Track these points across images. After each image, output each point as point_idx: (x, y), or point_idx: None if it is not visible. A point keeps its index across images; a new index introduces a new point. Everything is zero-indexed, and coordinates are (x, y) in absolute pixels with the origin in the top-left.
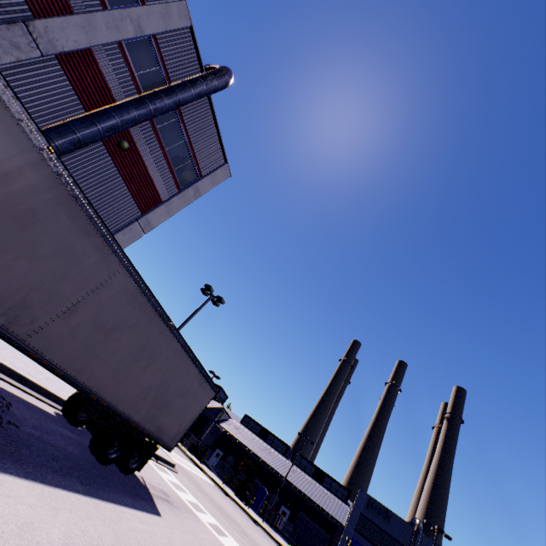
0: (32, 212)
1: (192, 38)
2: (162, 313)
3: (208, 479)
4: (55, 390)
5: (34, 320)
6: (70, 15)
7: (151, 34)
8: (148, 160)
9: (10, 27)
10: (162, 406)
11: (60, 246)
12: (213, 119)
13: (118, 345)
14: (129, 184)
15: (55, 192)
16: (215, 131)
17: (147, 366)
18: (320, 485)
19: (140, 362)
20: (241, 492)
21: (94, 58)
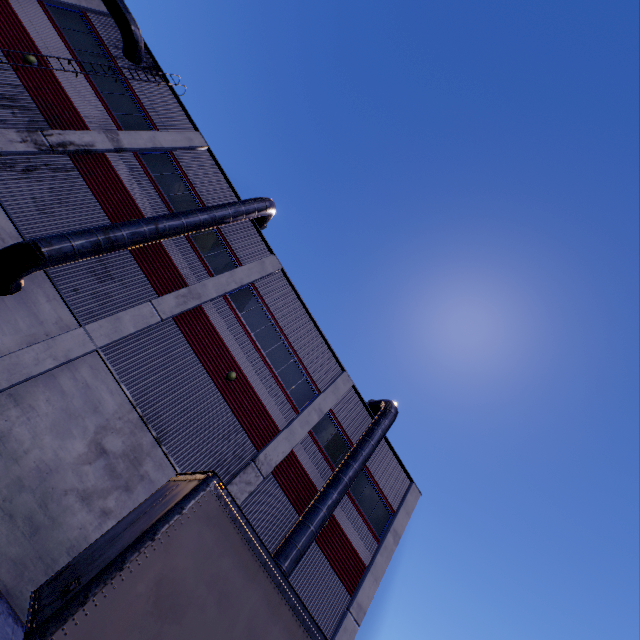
0: None
1: (354, 391)
2: None
3: None
4: None
5: None
6: (278, 435)
7: (328, 410)
8: (345, 523)
9: (245, 470)
10: None
11: None
12: (387, 445)
13: None
14: (333, 563)
15: None
16: (392, 455)
17: None
18: None
19: None
20: None
21: (294, 454)
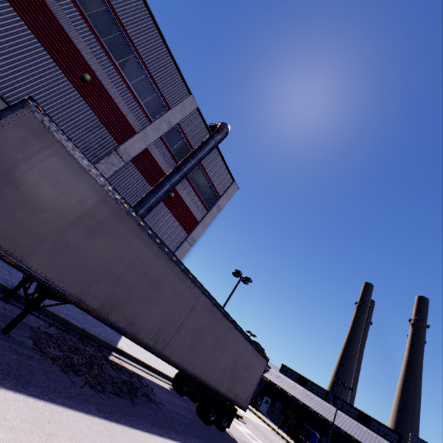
0: (158, 278)
1: (199, 113)
2: (226, 314)
3: (266, 425)
4: (163, 370)
5: (164, 339)
6: (135, 135)
7: (176, 124)
8: (186, 199)
9: (109, 156)
10: (235, 378)
11: (171, 292)
12: (220, 156)
13: (205, 343)
14: (177, 218)
15: (166, 263)
16: (223, 163)
17: (222, 352)
18: (367, 429)
19: (218, 350)
20: (295, 436)
21: (149, 152)
